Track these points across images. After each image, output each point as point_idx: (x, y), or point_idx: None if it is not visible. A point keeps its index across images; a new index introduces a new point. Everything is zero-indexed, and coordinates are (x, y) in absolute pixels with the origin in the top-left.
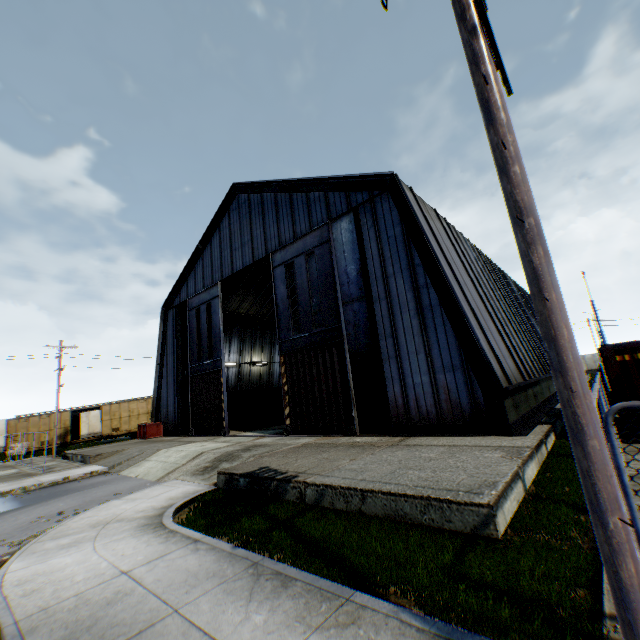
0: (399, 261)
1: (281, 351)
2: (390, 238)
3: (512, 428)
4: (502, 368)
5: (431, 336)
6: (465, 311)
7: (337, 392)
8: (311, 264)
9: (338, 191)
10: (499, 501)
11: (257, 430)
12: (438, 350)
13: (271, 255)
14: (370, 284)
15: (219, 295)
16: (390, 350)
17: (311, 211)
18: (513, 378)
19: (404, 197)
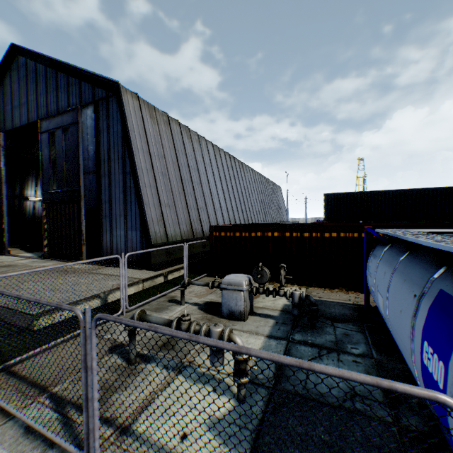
0: (118, 151)
1: (44, 199)
2: (115, 132)
3: (153, 266)
4: (166, 231)
5: (128, 207)
6: (142, 195)
7: (76, 234)
8: (67, 137)
9: (87, 83)
10: (50, 312)
11: (39, 252)
12: (130, 216)
13: (40, 121)
14: (100, 163)
15: (2, 144)
16: (107, 211)
17: (70, 93)
18: (179, 237)
19: (122, 105)
